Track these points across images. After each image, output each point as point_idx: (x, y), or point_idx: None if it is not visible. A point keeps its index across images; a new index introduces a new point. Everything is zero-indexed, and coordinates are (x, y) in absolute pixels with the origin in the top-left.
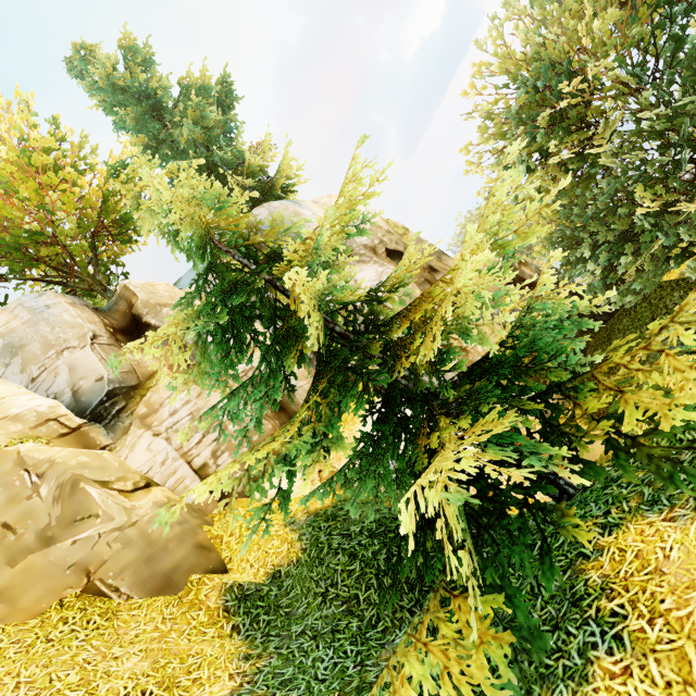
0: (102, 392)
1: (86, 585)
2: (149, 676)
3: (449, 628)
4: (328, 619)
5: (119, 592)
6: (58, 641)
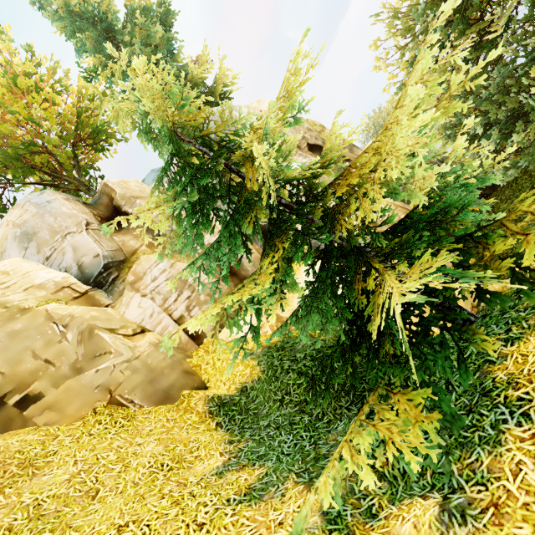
0: (100, 265)
1: (110, 399)
2: (164, 455)
3: (387, 414)
4: (286, 416)
5: (133, 403)
6: (97, 435)
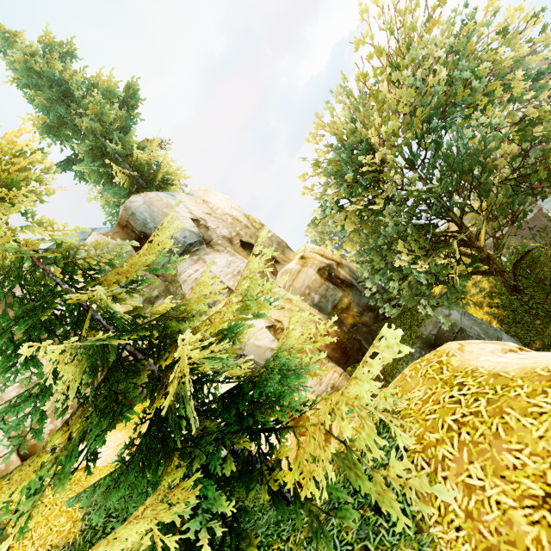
0: None
1: None
2: None
3: None
4: None
5: None
6: None
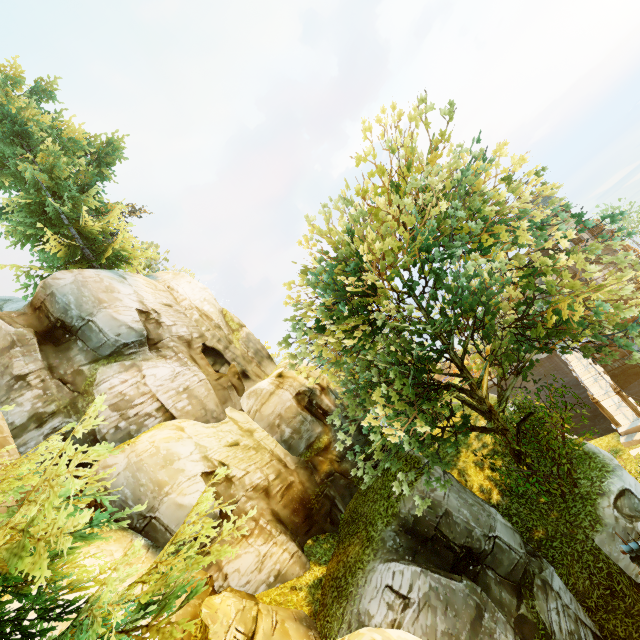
0: None
1: None
2: None
3: None
4: None
5: None
6: None
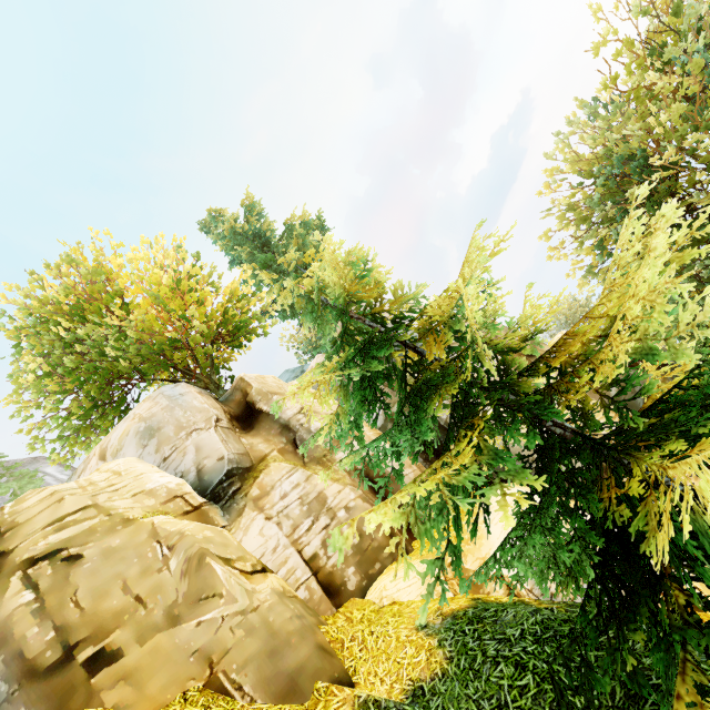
0: (222, 471)
1: (209, 678)
2: None
3: None
4: None
5: (242, 691)
6: None
